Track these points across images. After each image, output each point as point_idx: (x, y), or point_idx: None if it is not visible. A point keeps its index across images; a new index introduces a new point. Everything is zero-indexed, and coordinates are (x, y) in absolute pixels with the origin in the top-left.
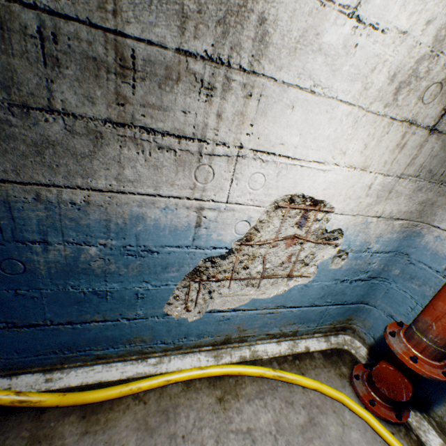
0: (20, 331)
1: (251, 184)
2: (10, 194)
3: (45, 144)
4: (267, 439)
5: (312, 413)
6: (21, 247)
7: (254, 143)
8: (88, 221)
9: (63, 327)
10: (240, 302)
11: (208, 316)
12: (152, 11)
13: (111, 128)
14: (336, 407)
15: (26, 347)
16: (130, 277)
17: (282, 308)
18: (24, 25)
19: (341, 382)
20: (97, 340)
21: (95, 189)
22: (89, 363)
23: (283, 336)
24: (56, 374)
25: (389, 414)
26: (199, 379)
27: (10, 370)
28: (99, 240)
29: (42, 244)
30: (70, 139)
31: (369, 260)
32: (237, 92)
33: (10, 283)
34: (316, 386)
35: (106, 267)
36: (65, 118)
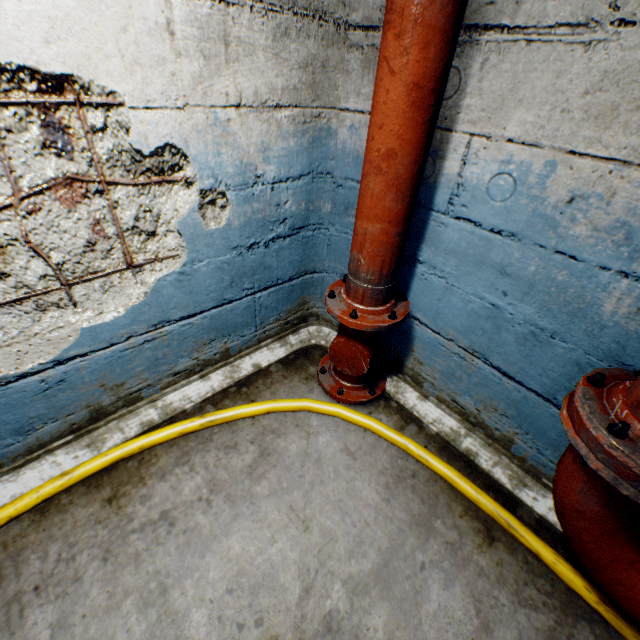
0: None
1: None
2: None
3: None
4: (195, 510)
5: (266, 443)
6: None
7: None
8: None
9: None
10: (61, 345)
11: (3, 395)
12: None
13: None
14: (301, 419)
15: None
16: None
17: (168, 325)
18: None
19: (308, 386)
20: None
21: None
22: None
23: (210, 365)
24: None
25: (362, 395)
26: (68, 491)
27: None
28: None
29: None
30: None
31: (276, 200)
32: None
33: None
34: (268, 408)
35: None
36: None
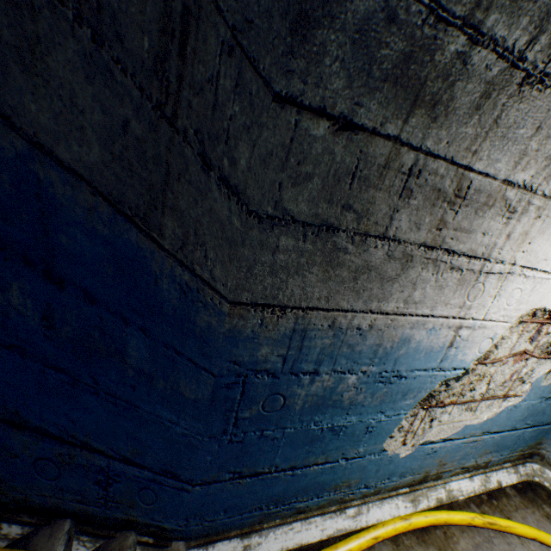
0: (241, 482)
1: (507, 299)
2: (311, 322)
3: (363, 269)
4: None
5: None
6: (291, 380)
7: (524, 259)
8: (361, 347)
9: (283, 473)
10: (452, 430)
11: (418, 449)
12: (502, 150)
13: (421, 251)
14: None
15: (236, 503)
16: (370, 407)
17: (486, 434)
18: (401, 164)
19: None
20: (307, 488)
21: (382, 313)
22: (288, 520)
23: (475, 468)
24: (254, 538)
25: None
26: (404, 533)
27: (206, 536)
28: (361, 367)
29: (311, 375)
30: (385, 264)
31: None
32: (530, 214)
33: (261, 422)
34: (534, 534)
35: (354, 398)
36: (390, 244)
